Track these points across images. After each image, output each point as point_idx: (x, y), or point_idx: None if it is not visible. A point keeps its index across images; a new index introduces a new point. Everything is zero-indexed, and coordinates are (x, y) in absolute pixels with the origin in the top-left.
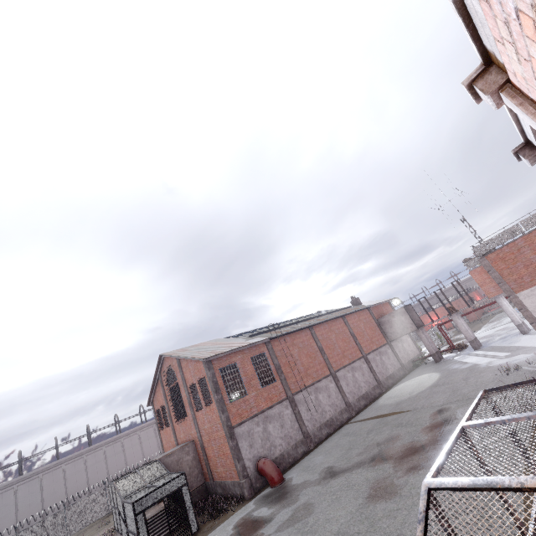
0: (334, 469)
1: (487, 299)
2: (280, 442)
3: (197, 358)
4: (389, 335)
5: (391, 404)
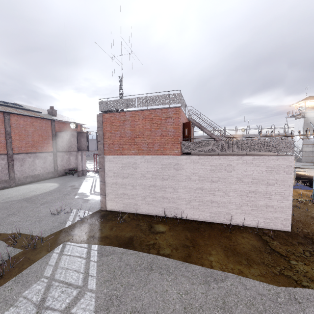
0: None
1: None
2: None
3: None
4: (59, 147)
5: None
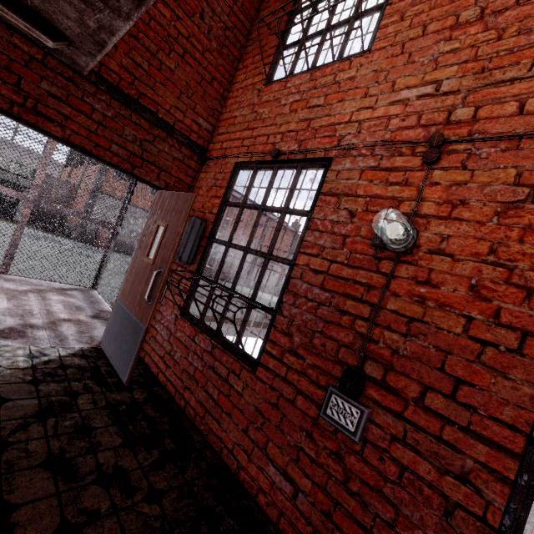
0: None
1: None
2: None
3: None
4: None
5: None
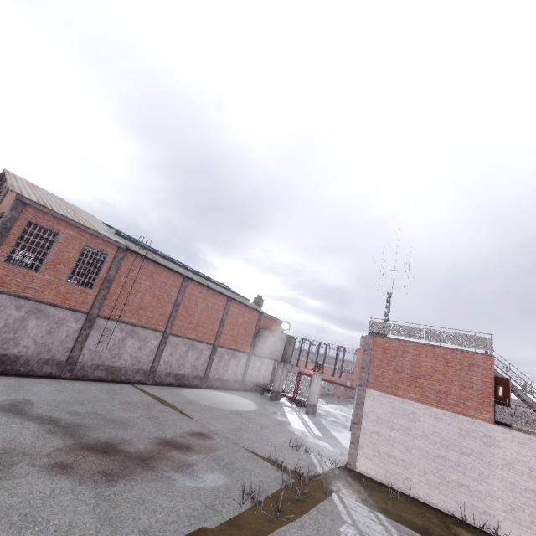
0: (25, 406)
1: (351, 381)
2: (29, 344)
3: (11, 186)
4: (257, 348)
5: (187, 398)
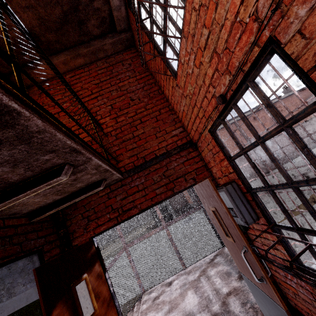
0: None
1: None
2: None
3: None
4: None
5: (295, 162)
